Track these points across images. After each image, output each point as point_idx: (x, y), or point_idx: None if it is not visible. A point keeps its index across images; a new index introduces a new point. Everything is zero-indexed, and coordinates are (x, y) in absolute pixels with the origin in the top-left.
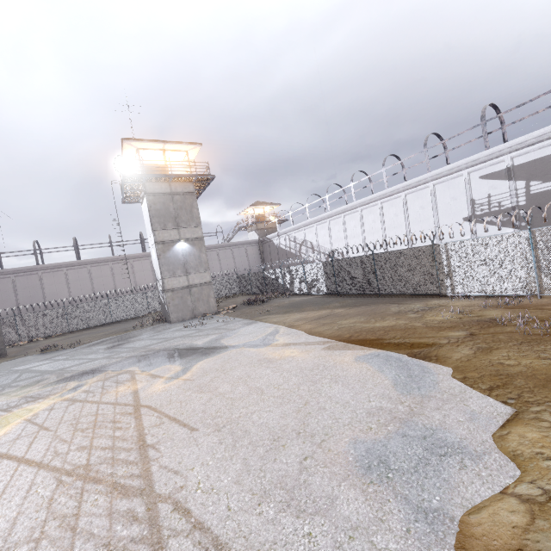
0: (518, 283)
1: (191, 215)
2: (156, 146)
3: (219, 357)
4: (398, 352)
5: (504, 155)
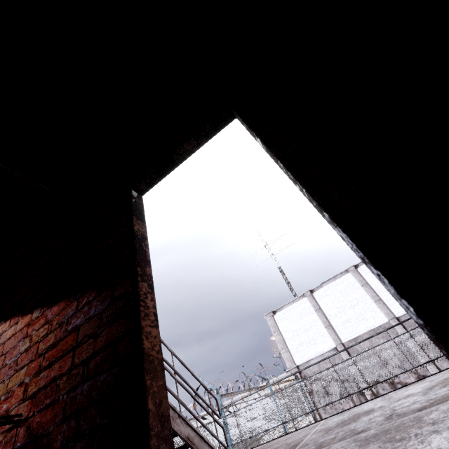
0: None
1: None
2: None
3: None
4: None
5: None
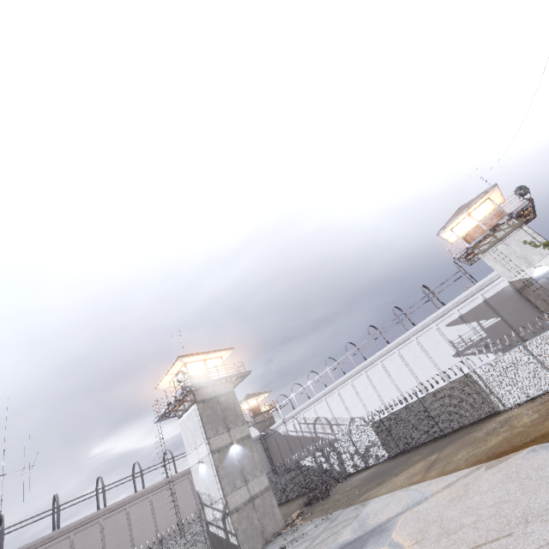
0: (542, 382)
1: (236, 413)
2: (200, 358)
3: (405, 523)
4: (543, 442)
5: (452, 310)
